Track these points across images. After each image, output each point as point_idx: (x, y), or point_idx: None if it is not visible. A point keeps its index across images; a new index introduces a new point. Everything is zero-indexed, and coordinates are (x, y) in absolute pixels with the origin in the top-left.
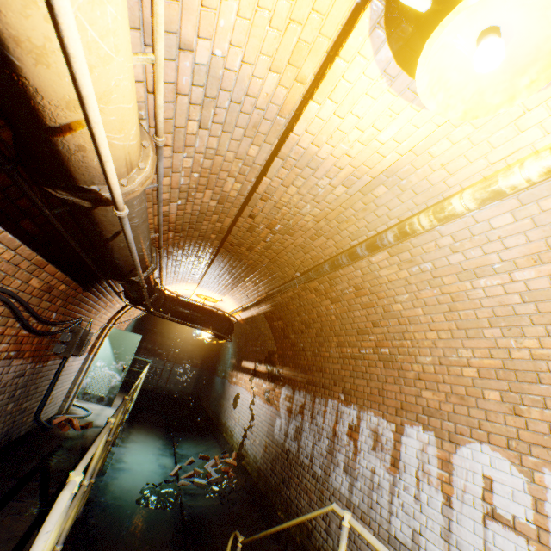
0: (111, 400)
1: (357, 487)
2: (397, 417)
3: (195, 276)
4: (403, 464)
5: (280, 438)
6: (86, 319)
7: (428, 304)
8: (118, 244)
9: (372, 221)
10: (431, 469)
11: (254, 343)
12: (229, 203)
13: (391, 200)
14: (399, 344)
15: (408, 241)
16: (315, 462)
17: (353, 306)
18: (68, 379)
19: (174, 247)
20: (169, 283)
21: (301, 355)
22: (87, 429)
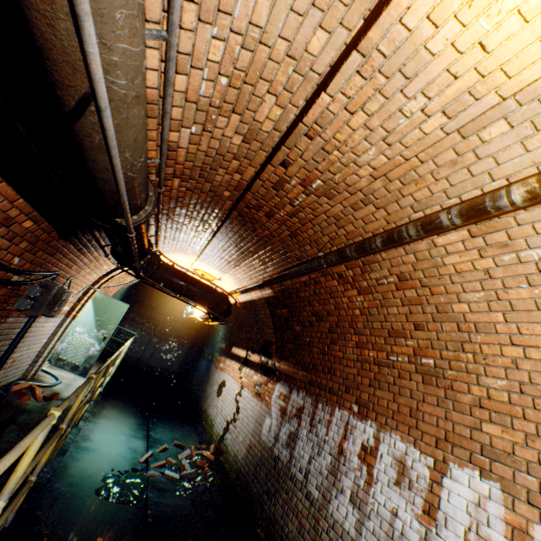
0: (86, 370)
1: (369, 528)
2: (437, 450)
3: (196, 247)
4: (443, 516)
5: (268, 441)
6: (64, 276)
7: (517, 308)
8: (89, 133)
9: (458, 183)
10: (493, 536)
11: (249, 330)
12: (258, 143)
13: (507, 146)
14: (453, 357)
15: (511, 215)
16: (311, 480)
17: (389, 300)
18: (37, 341)
19: (177, 203)
20: (166, 251)
21: (305, 351)
22: (51, 401)
